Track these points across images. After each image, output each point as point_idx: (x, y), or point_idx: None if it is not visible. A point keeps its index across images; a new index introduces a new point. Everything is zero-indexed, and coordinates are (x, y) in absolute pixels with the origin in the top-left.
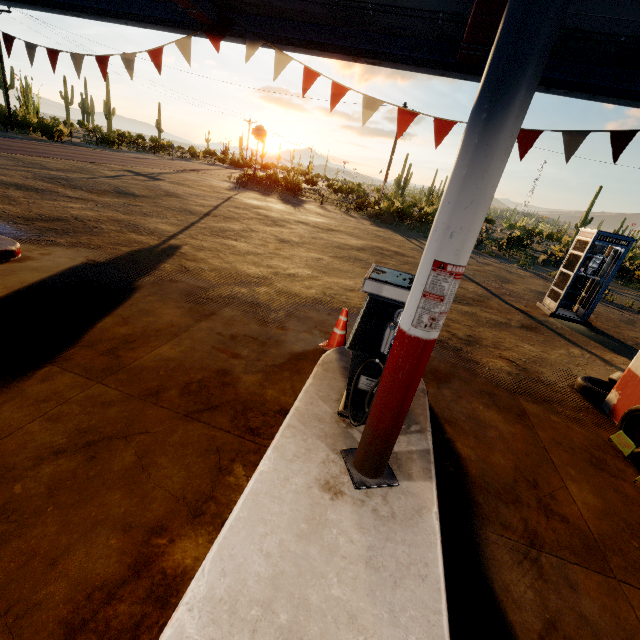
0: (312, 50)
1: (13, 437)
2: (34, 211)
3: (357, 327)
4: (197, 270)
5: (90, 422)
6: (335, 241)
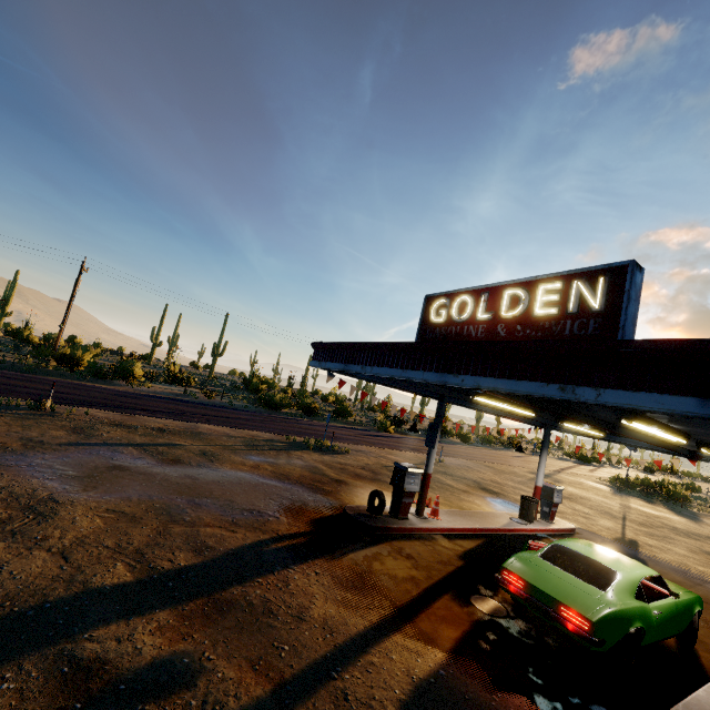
0: None
1: None
2: None
3: None
4: (663, 559)
5: None
6: None
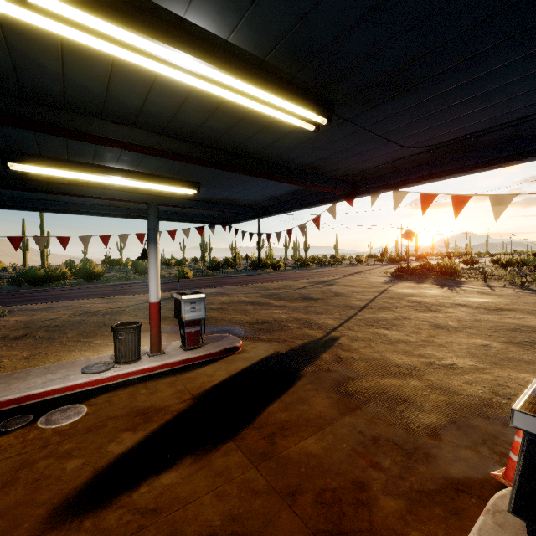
0: (424, 181)
1: (194, 505)
2: (255, 318)
3: (519, 480)
4: (349, 359)
5: (240, 508)
6: (507, 322)
